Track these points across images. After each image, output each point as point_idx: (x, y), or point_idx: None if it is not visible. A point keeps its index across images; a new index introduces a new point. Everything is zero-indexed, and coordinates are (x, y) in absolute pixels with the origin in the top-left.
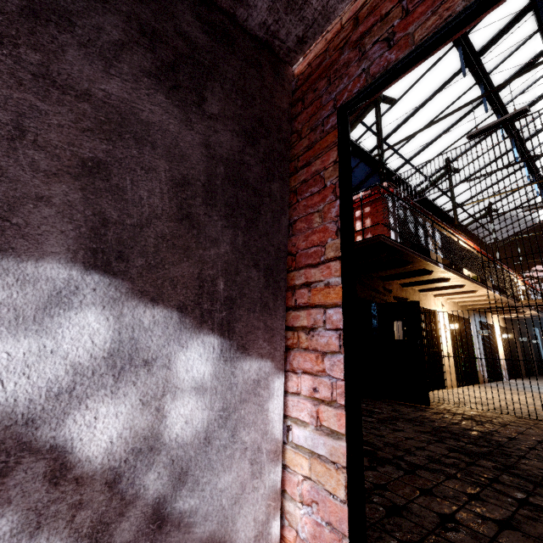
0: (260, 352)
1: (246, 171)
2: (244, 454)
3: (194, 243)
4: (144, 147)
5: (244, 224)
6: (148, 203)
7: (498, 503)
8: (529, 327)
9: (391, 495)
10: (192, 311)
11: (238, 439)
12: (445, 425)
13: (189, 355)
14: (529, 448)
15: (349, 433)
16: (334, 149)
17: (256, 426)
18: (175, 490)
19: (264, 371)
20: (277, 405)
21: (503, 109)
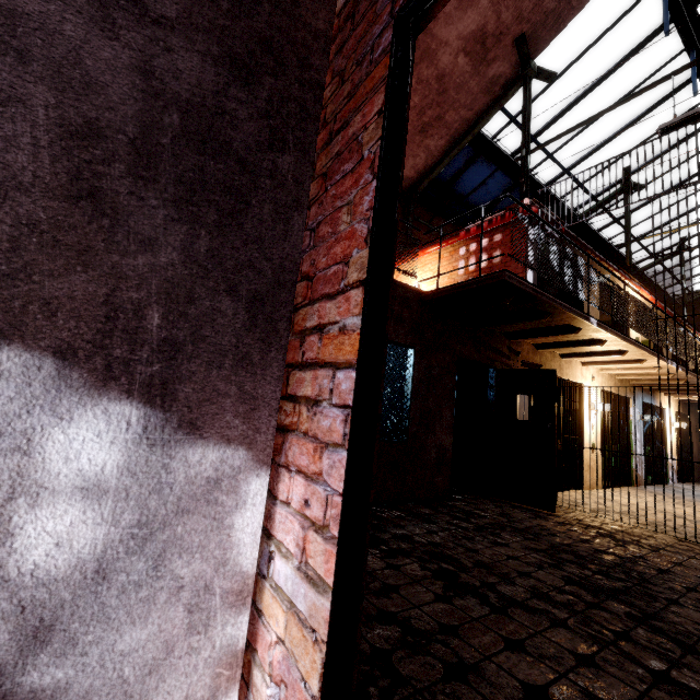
0: (226, 434)
1: (227, 128)
2: (177, 596)
3: (102, 243)
4: (1, 56)
5: (215, 219)
6: (3, 160)
7: (621, 675)
8: None
9: (461, 644)
10: (86, 359)
11: (167, 573)
12: (569, 542)
13: (74, 434)
14: (687, 588)
15: (336, 586)
16: (381, 90)
17: (206, 552)
18: (24, 656)
19: (230, 464)
20: (252, 520)
21: None
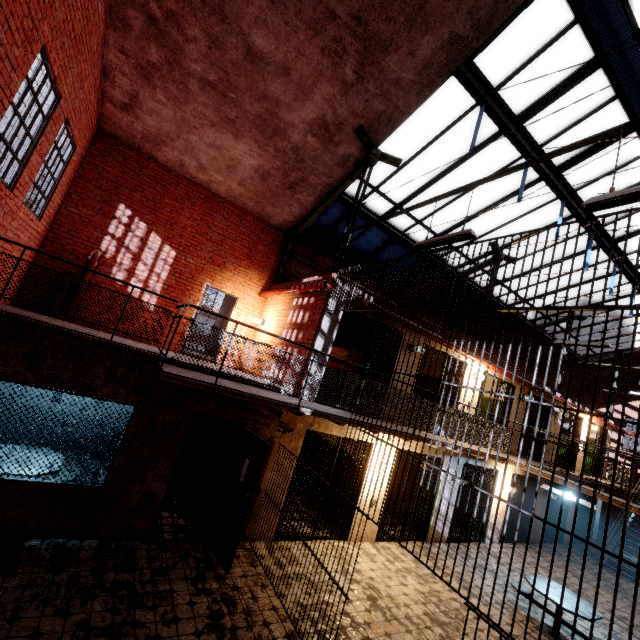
0: None
1: None
2: None
3: None
4: None
5: None
6: None
7: None
8: None
9: None
10: None
11: None
12: (148, 621)
13: None
14: None
15: None
16: None
17: None
18: None
19: None
20: None
21: (574, 195)
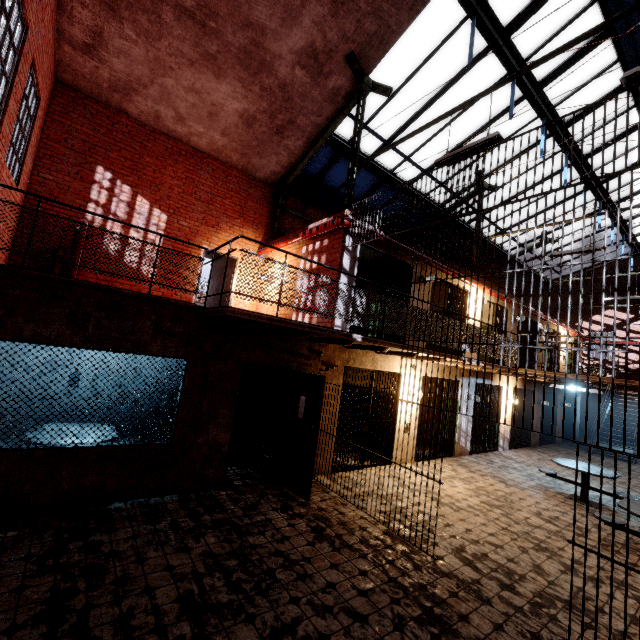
0: None
1: None
2: None
3: None
4: None
5: None
6: None
7: None
8: None
9: None
10: None
11: None
12: (263, 542)
13: None
14: (292, 599)
15: None
16: None
17: None
18: None
19: None
20: None
21: (552, 112)
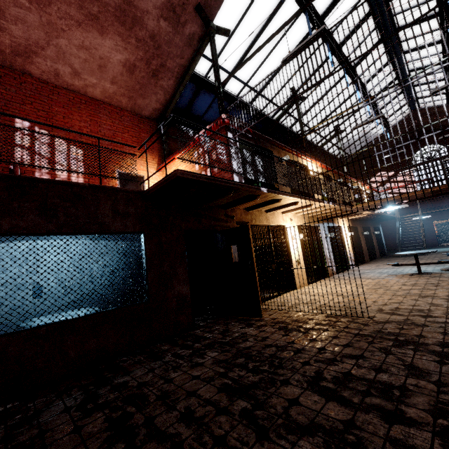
0: None
1: None
2: None
3: None
4: None
5: None
6: None
7: None
8: (373, 222)
9: None
10: None
11: None
12: (252, 344)
13: None
14: (304, 363)
15: None
16: None
17: None
18: None
19: None
20: None
21: (331, 37)
